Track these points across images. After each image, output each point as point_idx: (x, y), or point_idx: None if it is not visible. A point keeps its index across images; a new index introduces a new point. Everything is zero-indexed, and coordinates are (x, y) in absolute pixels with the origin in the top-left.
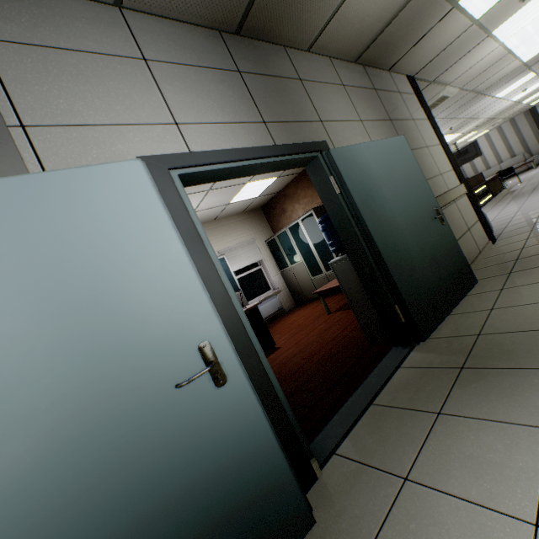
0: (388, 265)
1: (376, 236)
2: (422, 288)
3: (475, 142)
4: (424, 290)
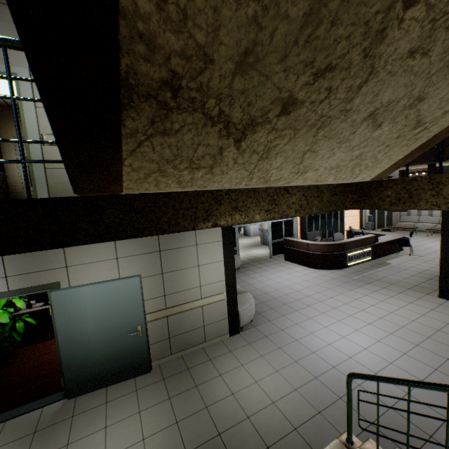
0: (63, 359)
1: (63, 342)
2: (87, 372)
3: None
4: (88, 374)
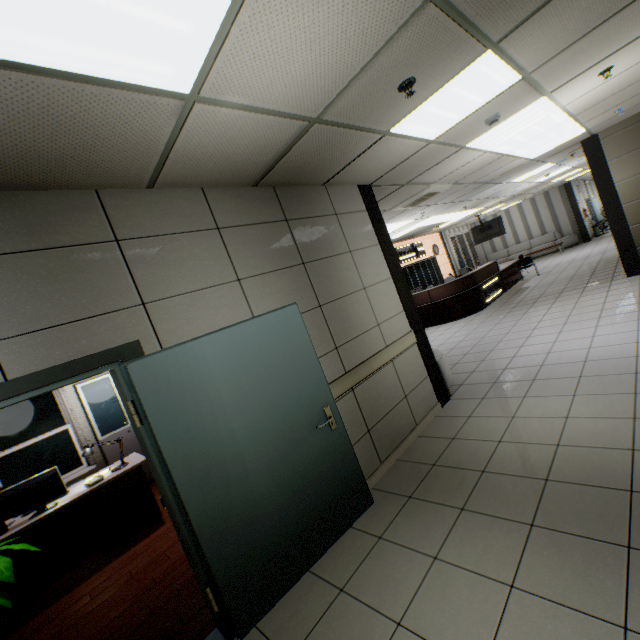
0: (201, 533)
1: (190, 489)
2: (262, 548)
3: (500, 218)
4: (264, 552)
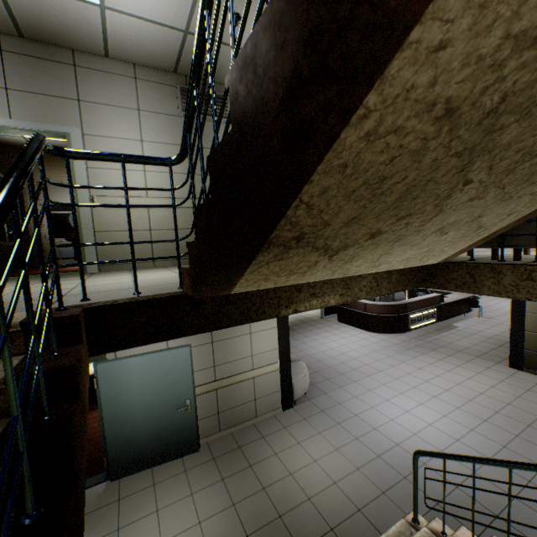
0: (108, 437)
1: (108, 419)
2: (132, 451)
3: None
4: (133, 453)
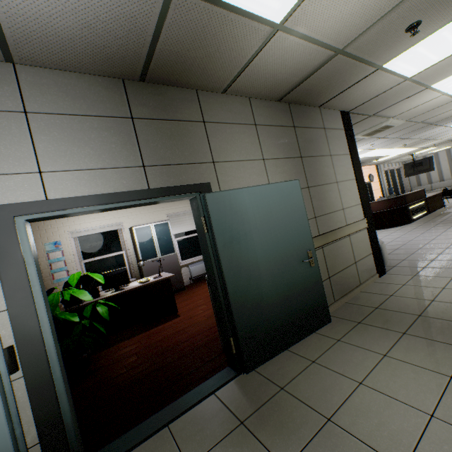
0: (232, 303)
1: (229, 276)
2: (263, 325)
3: (431, 157)
4: (264, 327)
